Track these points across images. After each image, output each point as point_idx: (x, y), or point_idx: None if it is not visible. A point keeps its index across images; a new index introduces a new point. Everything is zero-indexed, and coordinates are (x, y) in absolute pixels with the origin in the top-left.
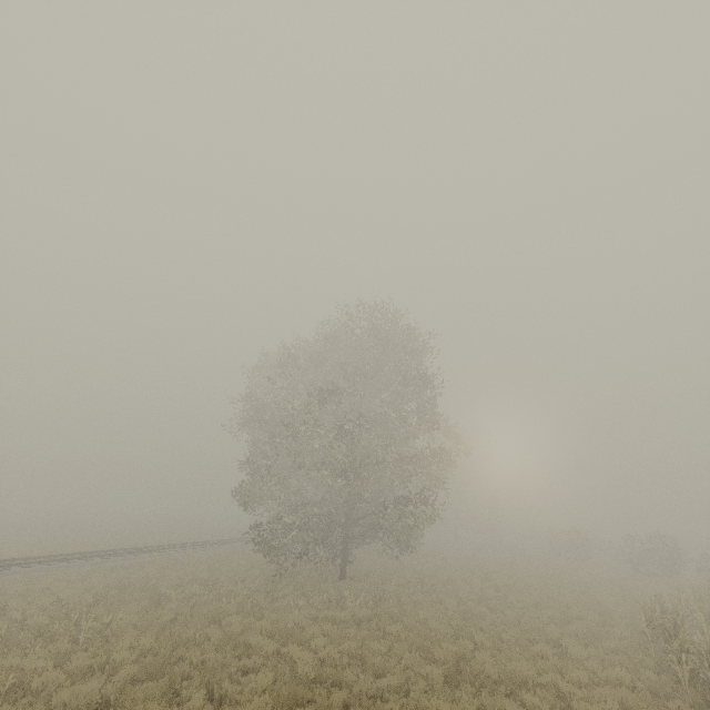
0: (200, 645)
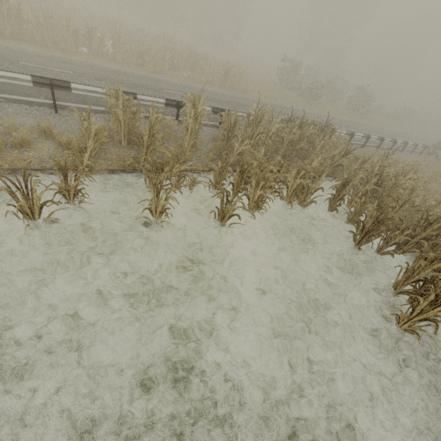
0: None
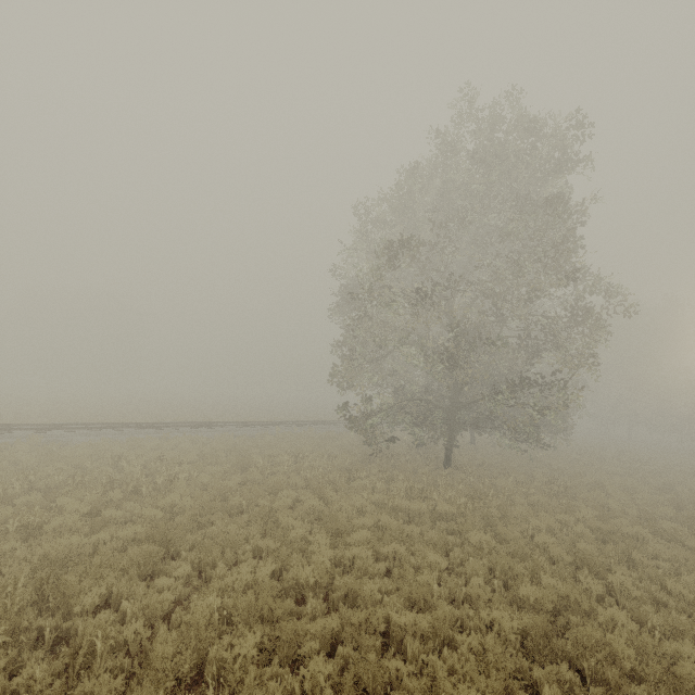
0: (248, 513)
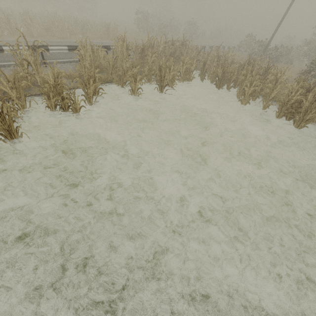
0: None
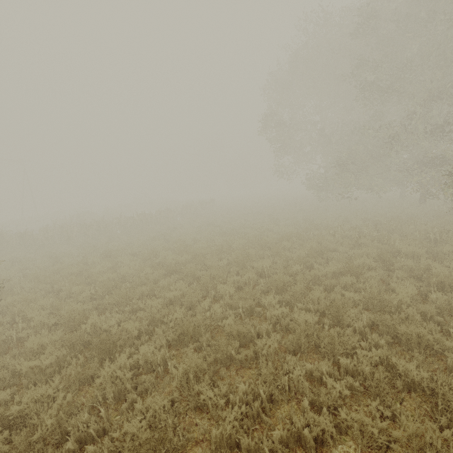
0: None
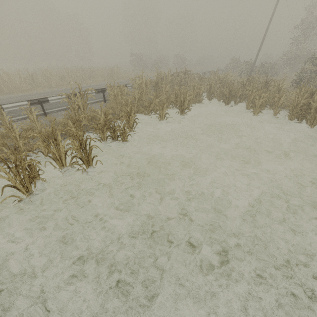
0: None
